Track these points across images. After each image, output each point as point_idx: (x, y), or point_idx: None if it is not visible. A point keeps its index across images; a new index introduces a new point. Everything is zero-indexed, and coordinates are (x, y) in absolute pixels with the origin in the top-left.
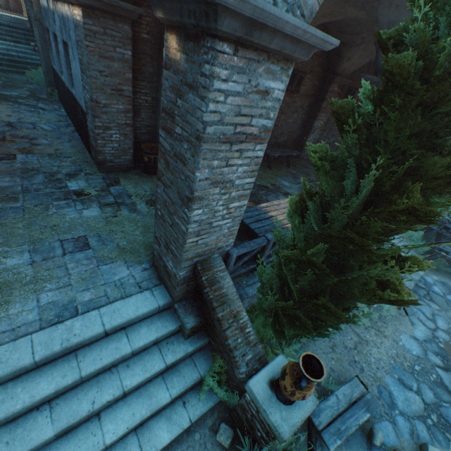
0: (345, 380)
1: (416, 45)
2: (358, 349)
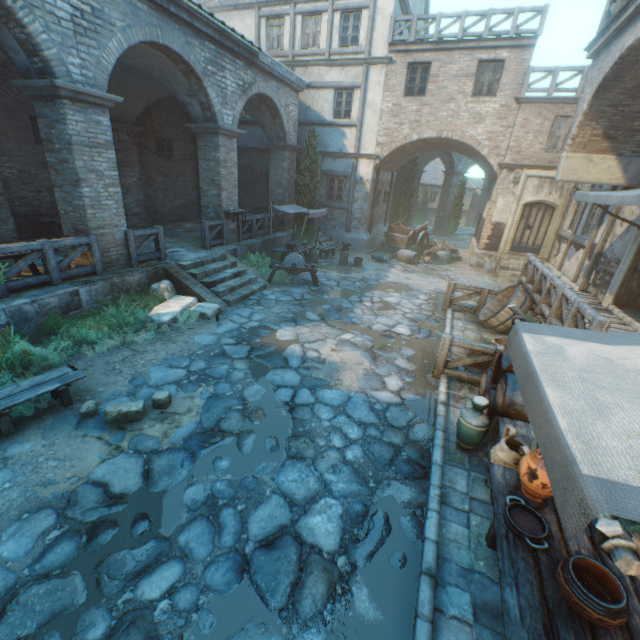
0: (87, 387)
1: None
2: (127, 360)
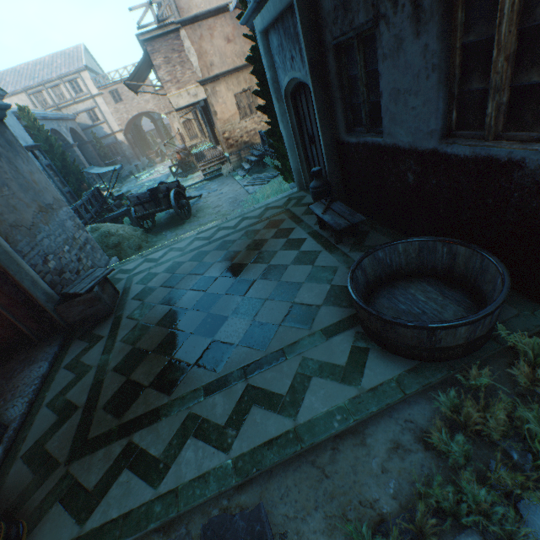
0: None
1: (44, 148)
2: None
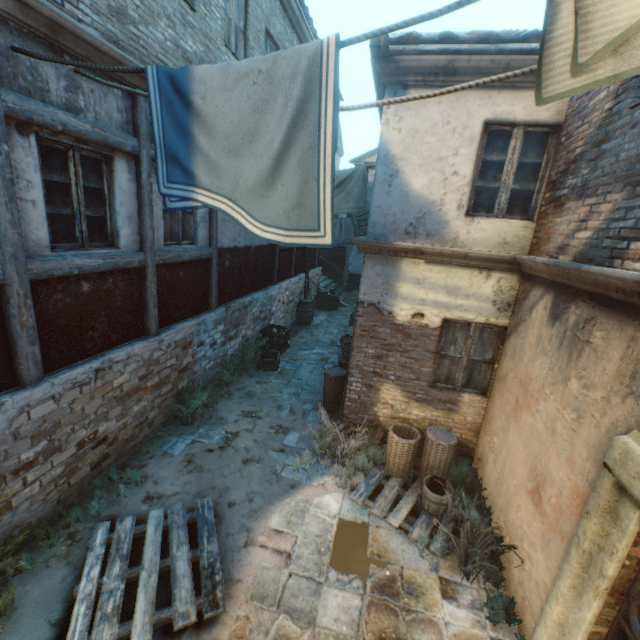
0: None
1: None
2: None
